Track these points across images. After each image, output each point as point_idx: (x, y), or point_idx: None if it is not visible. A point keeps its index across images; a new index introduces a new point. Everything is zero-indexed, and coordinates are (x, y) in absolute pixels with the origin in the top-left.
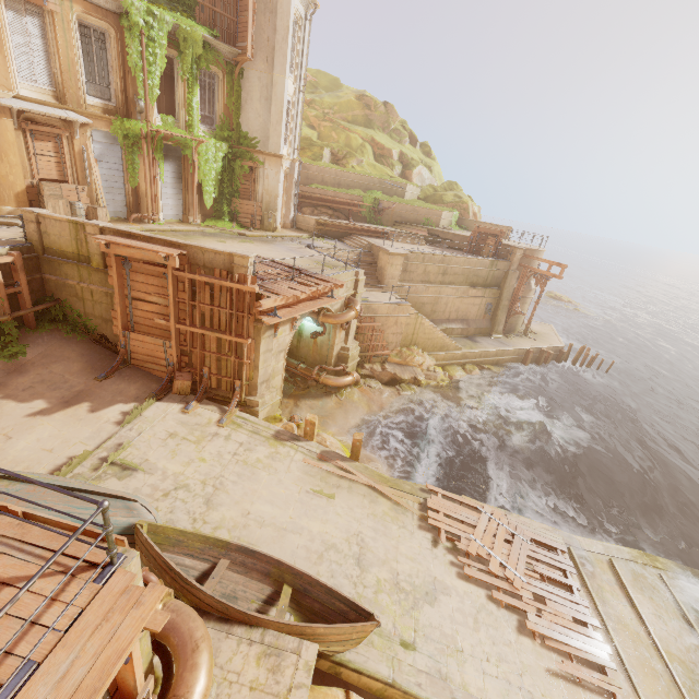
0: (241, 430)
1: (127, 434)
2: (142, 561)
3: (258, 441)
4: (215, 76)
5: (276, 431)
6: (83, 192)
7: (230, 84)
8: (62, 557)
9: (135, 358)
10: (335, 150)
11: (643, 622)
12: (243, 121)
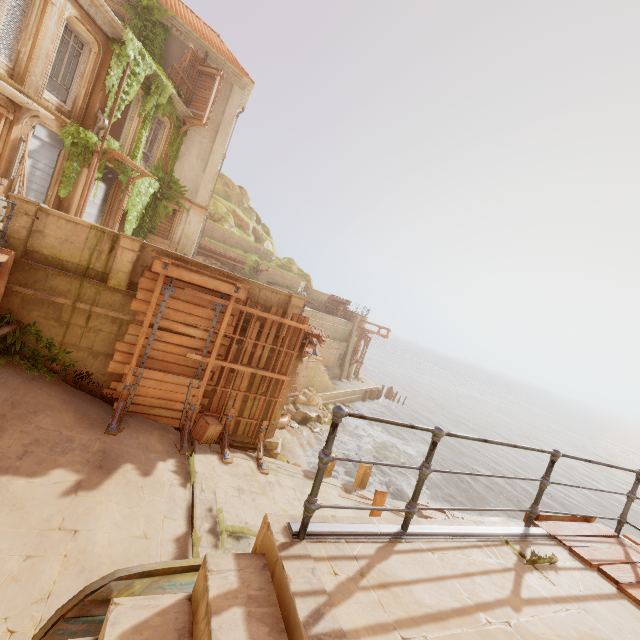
0: (282, 475)
1: (204, 496)
2: None
3: (301, 484)
4: (162, 124)
5: (303, 472)
6: None
7: (175, 136)
8: (604, 538)
9: (138, 403)
10: (212, 212)
11: None
12: (176, 169)
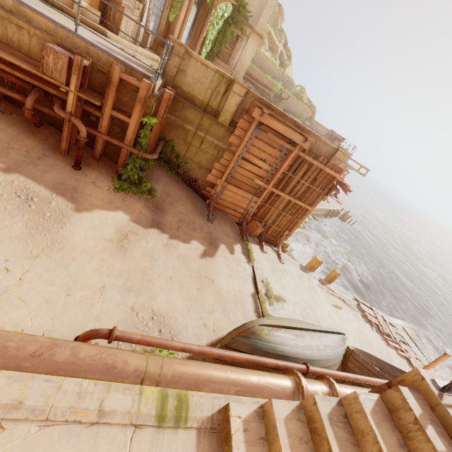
0: (290, 266)
1: (258, 272)
2: (353, 371)
3: (299, 274)
4: None
5: (300, 266)
6: (137, 9)
7: None
8: None
9: (220, 203)
10: None
11: (423, 354)
12: None
